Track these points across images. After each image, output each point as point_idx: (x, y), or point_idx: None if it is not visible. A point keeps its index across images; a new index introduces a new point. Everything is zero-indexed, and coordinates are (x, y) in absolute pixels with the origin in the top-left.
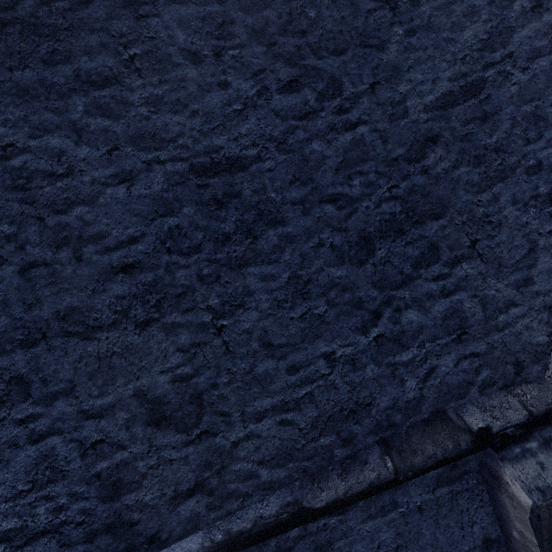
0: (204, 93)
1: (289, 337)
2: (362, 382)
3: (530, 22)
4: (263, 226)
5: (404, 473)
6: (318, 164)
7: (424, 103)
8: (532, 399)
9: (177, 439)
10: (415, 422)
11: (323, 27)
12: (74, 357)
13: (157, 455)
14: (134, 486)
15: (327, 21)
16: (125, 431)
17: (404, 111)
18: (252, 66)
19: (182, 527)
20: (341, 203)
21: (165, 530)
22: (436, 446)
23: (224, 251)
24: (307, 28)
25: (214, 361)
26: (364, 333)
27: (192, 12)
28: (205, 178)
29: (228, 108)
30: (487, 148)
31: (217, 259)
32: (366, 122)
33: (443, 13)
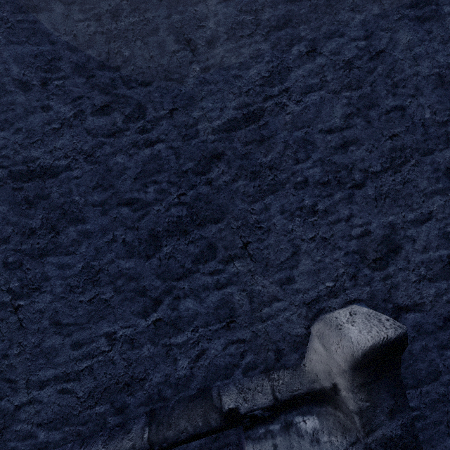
0: (29, 114)
1: (77, 318)
2: (139, 359)
3: (305, 64)
4: (65, 223)
5: (159, 444)
6: (120, 173)
7: (213, 126)
8: (282, 385)
9: None
10: (183, 396)
11: (135, 63)
12: None
13: None
14: None
15: (138, 59)
16: None
17: (195, 133)
18: (72, 94)
19: None
20: (136, 206)
21: None
22: (189, 422)
23: (29, 243)
24: (121, 64)
25: (8, 335)
26: (144, 317)
27: (27, 51)
28: (21, 182)
29: (48, 126)
30: (263, 166)
31: (22, 249)
32: (163, 141)
33: (234, 55)
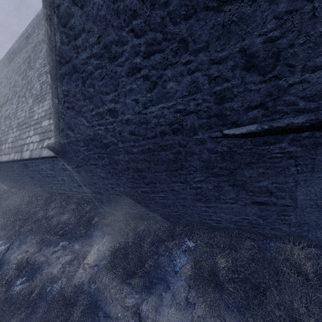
0: None
1: None
2: None
3: None
4: None
5: None
6: None
7: None
8: None
9: (257, 79)
10: None
11: None
12: (210, 26)
13: (244, 87)
14: (230, 100)
15: None
16: (230, 72)
17: None
18: None
19: (247, 121)
20: None
21: (239, 121)
22: None
23: None
24: None
25: (298, 26)
26: None
27: None
28: None
29: None
30: None
31: None
32: None
33: None
